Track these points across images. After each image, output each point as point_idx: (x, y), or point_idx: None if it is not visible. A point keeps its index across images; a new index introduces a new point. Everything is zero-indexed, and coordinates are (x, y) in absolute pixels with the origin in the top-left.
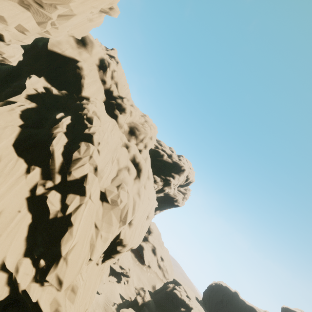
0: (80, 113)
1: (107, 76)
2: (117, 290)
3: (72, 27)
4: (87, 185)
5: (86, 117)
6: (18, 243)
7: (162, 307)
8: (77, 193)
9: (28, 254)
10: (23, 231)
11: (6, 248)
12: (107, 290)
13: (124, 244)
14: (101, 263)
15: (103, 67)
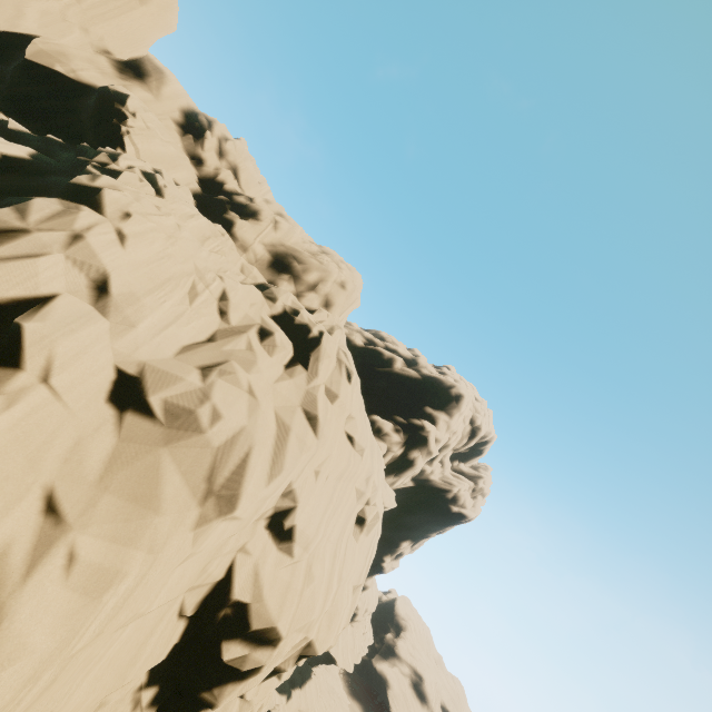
0: (83, 162)
1: (208, 149)
2: None
3: (93, 13)
4: (31, 320)
5: (96, 165)
6: None
7: None
8: None
9: None
10: None
11: None
12: None
13: (256, 630)
14: None
15: (194, 129)
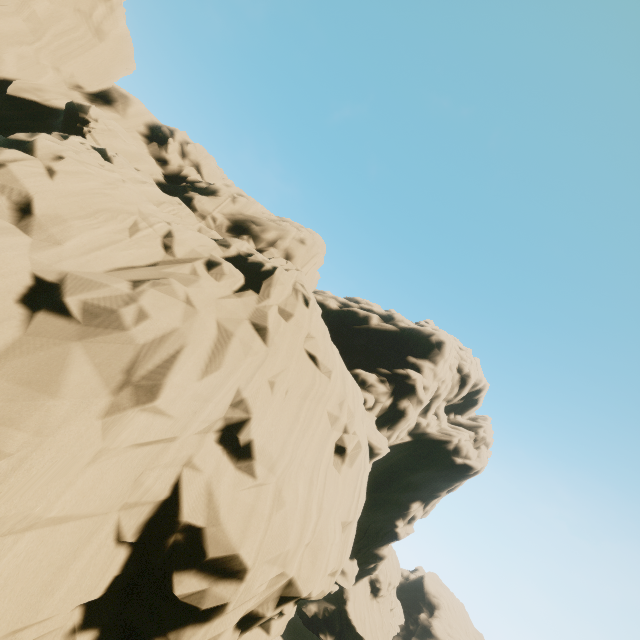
0: None
1: (171, 151)
2: None
3: (61, 53)
4: None
5: None
6: None
7: None
8: None
9: None
10: None
11: None
12: None
13: (214, 558)
14: None
15: (158, 139)
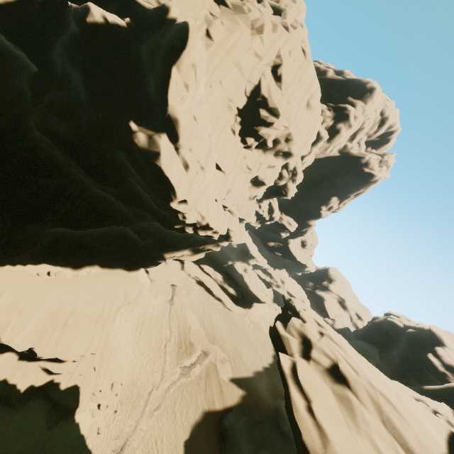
0: None
1: None
2: None
3: None
4: None
5: None
6: None
7: (369, 340)
8: None
9: None
10: None
11: None
12: (275, 317)
13: (271, 108)
14: (240, 140)
15: None
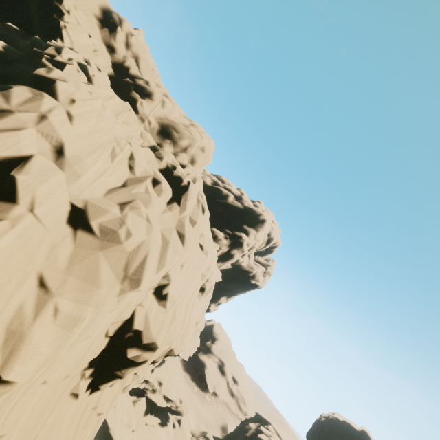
0: (37, 52)
1: (118, 41)
2: (160, 439)
3: None
4: (20, 173)
5: (48, 57)
6: None
7: None
8: None
9: None
10: None
11: None
12: None
13: (145, 343)
14: (89, 392)
15: (109, 24)
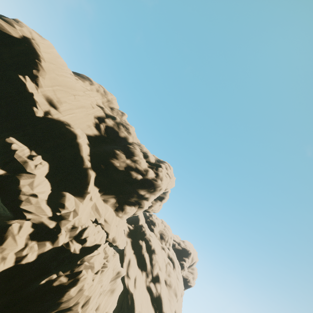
0: (145, 237)
1: None
2: None
3: None
4: (161, 277)
5: (148, 239)
6: (151, 307)
7: None
8: (158, 282)
9: (155, 312)
10: (150, 303)
11: (150, 309)
12: None
13: None
14: None
15: None
